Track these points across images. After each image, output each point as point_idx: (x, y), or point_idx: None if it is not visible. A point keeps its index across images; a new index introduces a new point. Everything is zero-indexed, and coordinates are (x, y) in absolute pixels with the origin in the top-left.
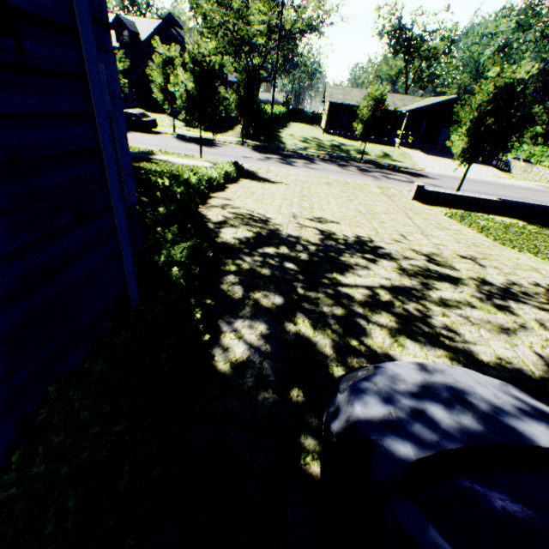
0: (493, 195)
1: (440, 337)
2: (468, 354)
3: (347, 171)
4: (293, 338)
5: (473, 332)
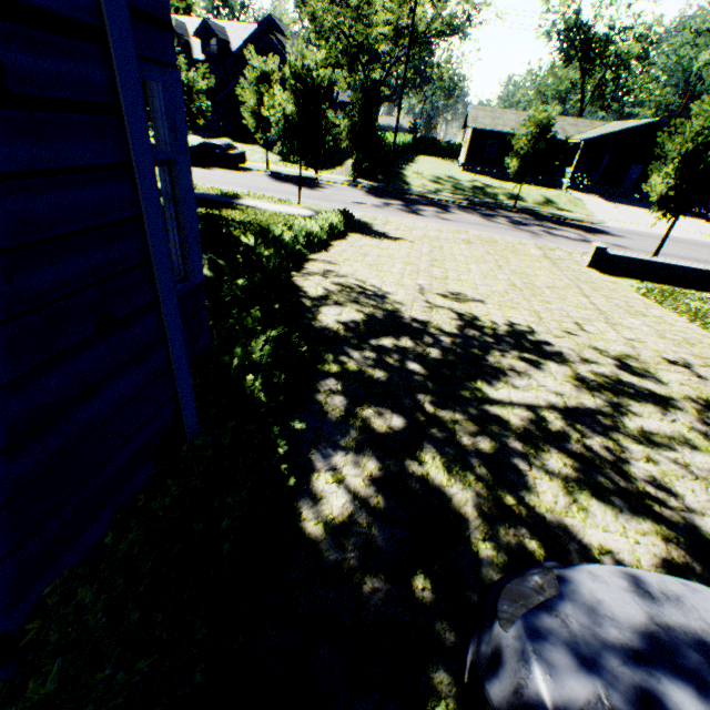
0: (708, 262)
1: (645, 498)
2: (693, 532)
3: (494, 223)
4: (418, 486)
5: (697, 492)
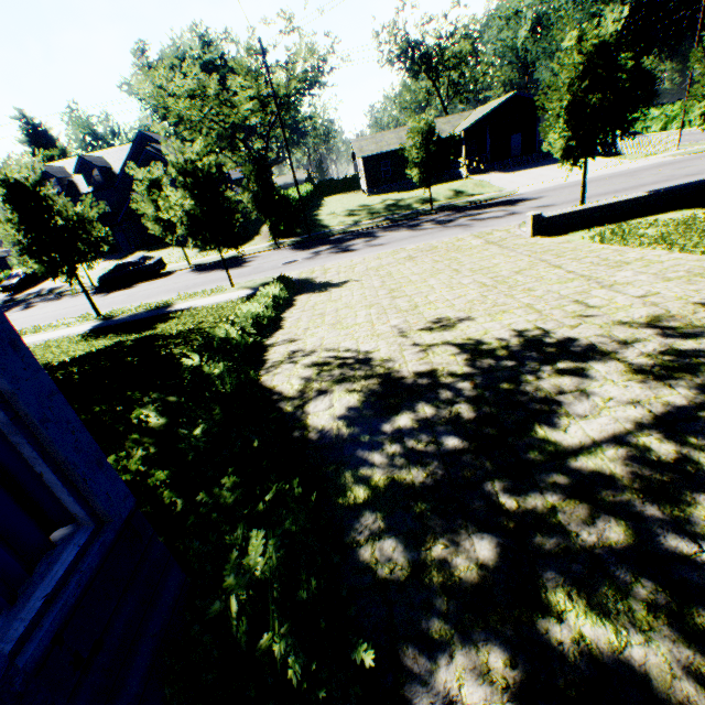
0: (626, 189)
1: None
2: None
3: (423, 230)
4: (586, 673)
5: None
